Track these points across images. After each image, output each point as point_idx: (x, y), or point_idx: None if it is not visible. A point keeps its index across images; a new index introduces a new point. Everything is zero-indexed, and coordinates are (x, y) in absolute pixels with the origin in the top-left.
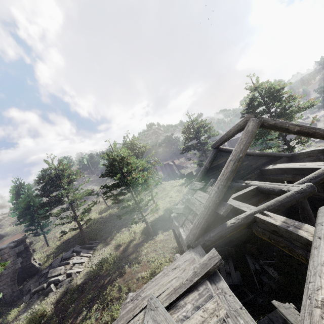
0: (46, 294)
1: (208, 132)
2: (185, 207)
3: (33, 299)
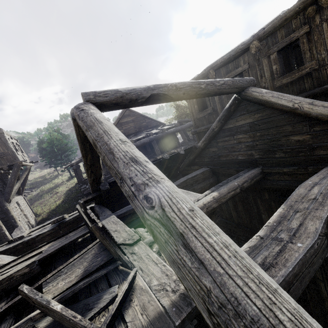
0: None
1: None
2: None
3: None
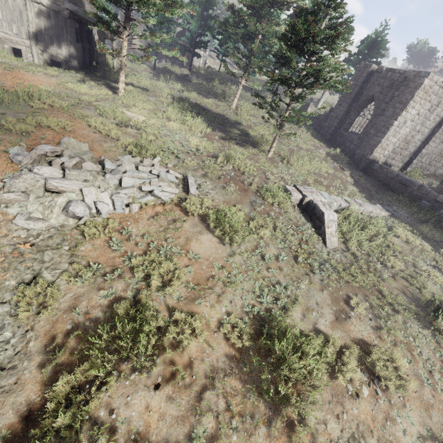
0: None
1: None
2: None
3: None
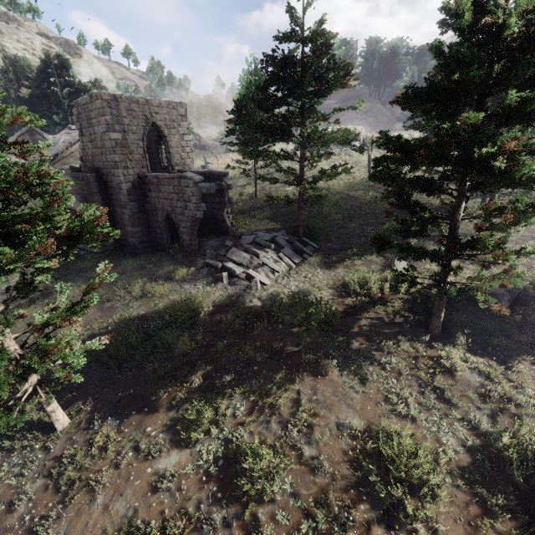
0: (215, 280)
1: None
2: None
3: (203, 272)
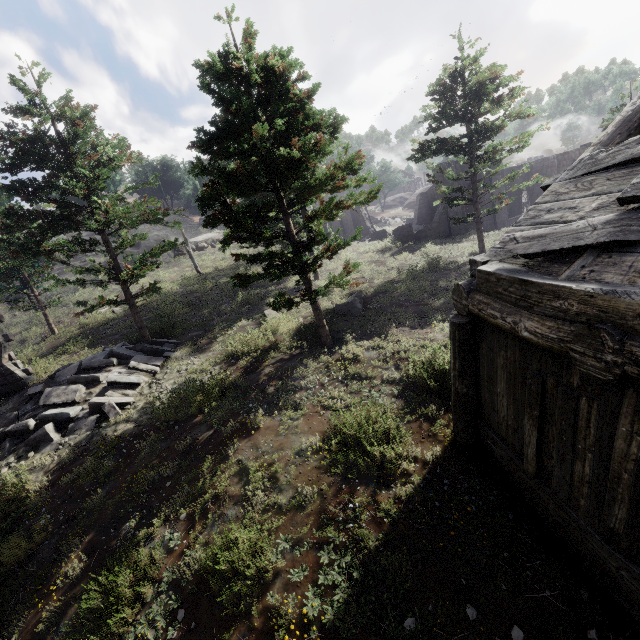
0: (33, 445)
1: (504, 105)
2: (637, 216)
3: None
